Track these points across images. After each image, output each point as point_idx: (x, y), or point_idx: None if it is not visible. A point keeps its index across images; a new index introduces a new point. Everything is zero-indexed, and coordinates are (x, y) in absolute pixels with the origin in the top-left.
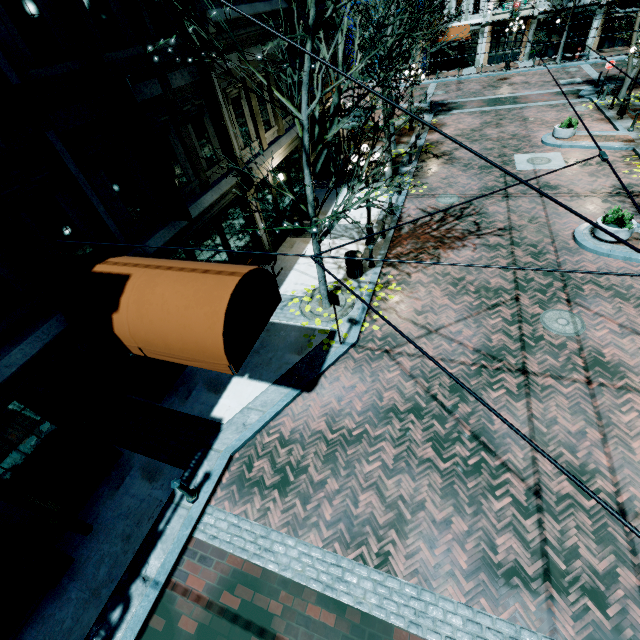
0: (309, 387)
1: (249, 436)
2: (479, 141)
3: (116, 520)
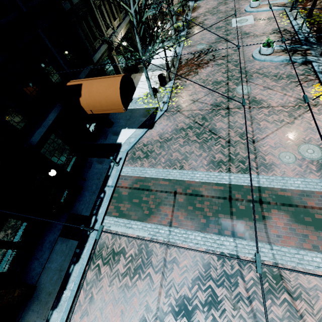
0: (151, 127)
1: (132, 145)
2: (216, 14)
3: (93, 175)
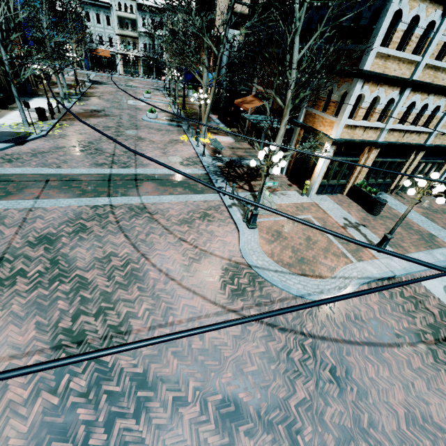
0: (20, 145)
1: None
2: (114, 95)
3: None
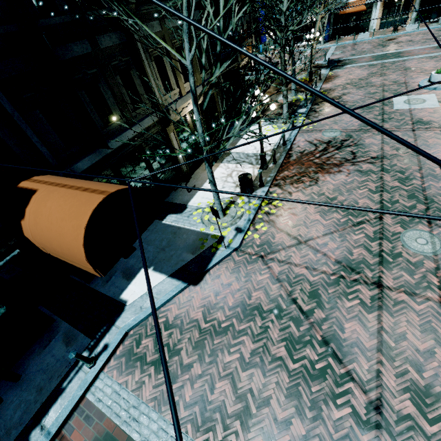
0: (196, 281)
1: (142, 318)
2: (364, 87)
3: (37, 373)
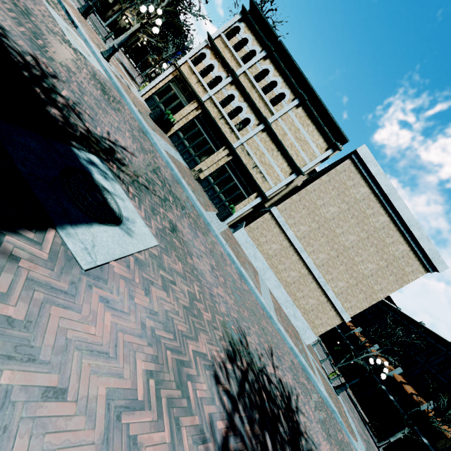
0: None
1: None
2: None
3: None
